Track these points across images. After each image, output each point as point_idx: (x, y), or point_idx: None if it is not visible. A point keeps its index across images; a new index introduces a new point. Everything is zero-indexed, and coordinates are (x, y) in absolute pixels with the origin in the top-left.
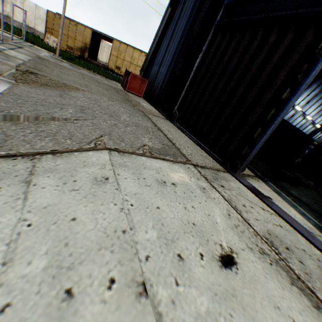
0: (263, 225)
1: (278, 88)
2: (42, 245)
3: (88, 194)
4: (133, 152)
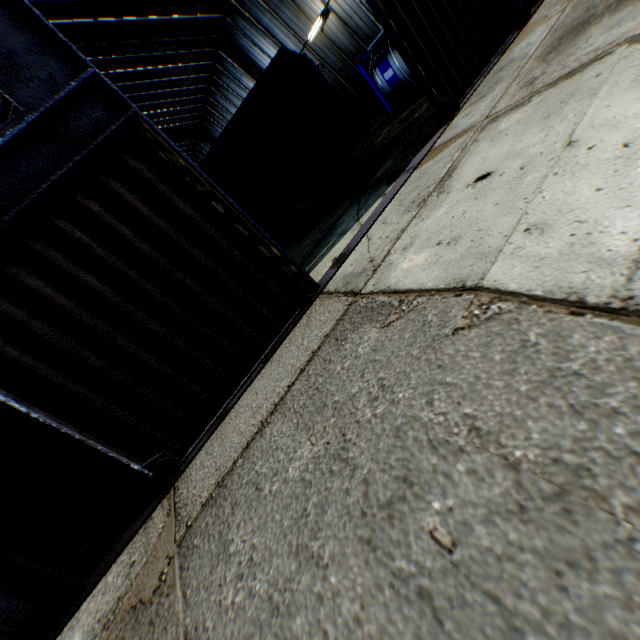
0: (400, 219)
1: (202, 216)
2: (639, 173)
3: (565, 213)
4: (435, 294)
